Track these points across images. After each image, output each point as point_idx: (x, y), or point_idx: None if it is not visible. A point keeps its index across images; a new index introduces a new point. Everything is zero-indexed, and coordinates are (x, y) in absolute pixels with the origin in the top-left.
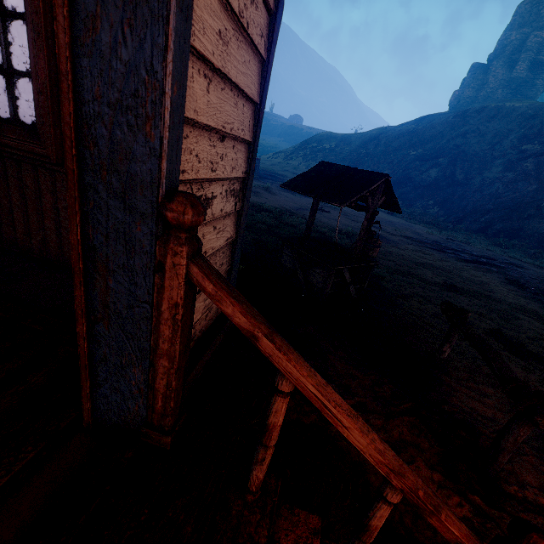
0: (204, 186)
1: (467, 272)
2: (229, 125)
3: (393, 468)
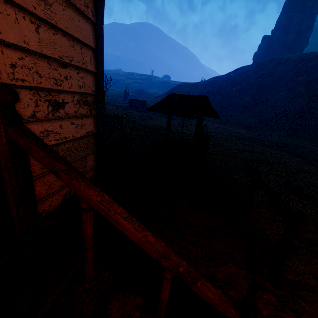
0: (52, 94)
1: (269, 152)
2: (68, 58)
3: (159, 253)
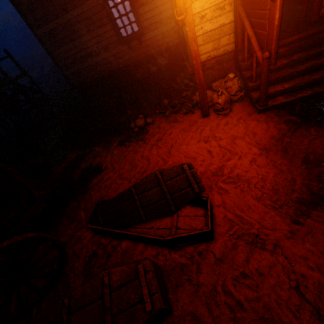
0: None
1: None
2: None
3: None
